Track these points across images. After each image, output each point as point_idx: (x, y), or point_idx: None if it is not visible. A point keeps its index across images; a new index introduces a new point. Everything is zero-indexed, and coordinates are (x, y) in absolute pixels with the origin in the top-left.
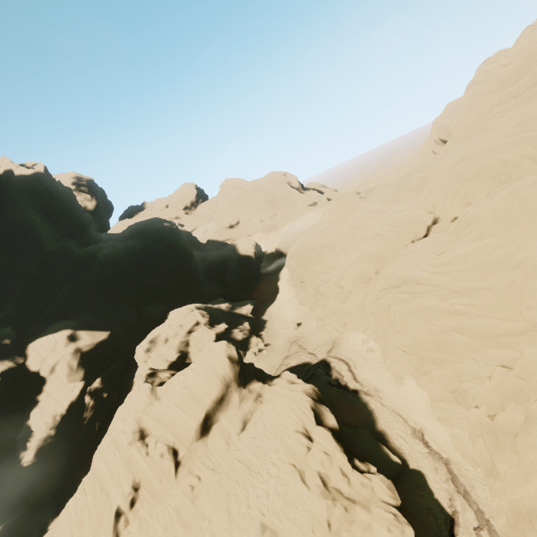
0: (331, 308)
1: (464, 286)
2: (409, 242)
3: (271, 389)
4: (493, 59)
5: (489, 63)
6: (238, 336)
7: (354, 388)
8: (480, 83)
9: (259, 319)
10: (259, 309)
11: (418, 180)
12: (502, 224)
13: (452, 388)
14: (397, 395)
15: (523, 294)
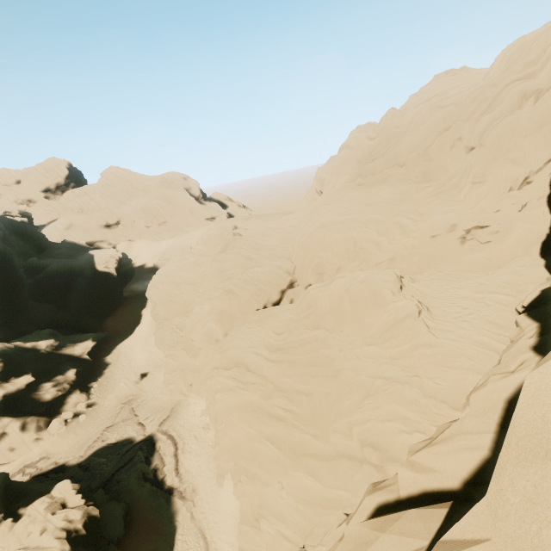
0: (180, 362)
1: (288, 385)
2: (260, 305)
3: (14, 528)
4: (363, 128)
5: (360, 131)
6: (47, 395)
7: (171, 484)
8: (350, 148)
9: (100, 360)
10: (107, 345)
11: (292, 229)
12: (334, 316)
13: (257, 514)
14: (212, 502)
15: (334, 414)
